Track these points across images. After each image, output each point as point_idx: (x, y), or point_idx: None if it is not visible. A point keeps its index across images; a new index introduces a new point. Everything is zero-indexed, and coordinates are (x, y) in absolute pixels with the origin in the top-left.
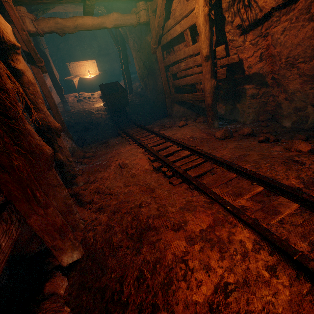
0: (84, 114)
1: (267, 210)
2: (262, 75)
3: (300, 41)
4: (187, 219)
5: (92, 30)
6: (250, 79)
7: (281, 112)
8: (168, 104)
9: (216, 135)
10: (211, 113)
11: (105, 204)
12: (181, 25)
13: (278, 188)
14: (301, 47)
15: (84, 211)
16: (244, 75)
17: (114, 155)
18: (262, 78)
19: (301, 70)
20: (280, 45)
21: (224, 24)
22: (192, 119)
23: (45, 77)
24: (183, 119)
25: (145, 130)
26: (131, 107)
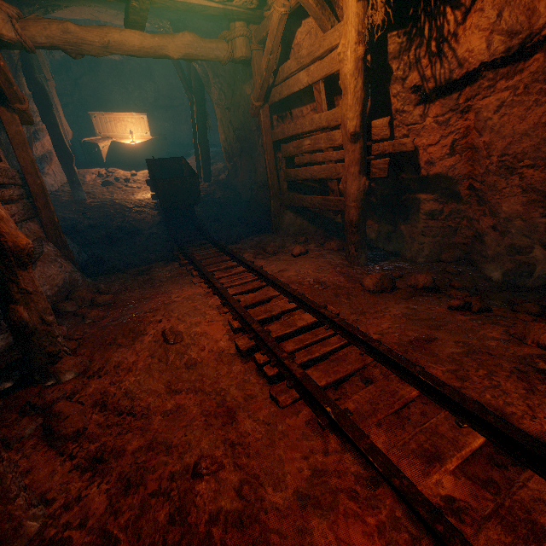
0: (112, 209)
1: (512, 519)
2: (452, 179)
3: (529, 129)
4: (316, 543)
5: (140, 56)
6: (430, 183)
7: (484, 249)
8: (274, 210)
9: (365, 284)
10: (355, 237)
11: (112, 445)
12: (310, 73)
13: (524, 449)
14: (530, 139)
15: (56, 464)
16: (418, 176)
17: (156, 306)
18: (452, 184)
19: (528, 181)
20: (491, 132)
21: (390, 81)
22: (317, 241)
23: (43, 132)
24: (300, 241)
25: (228, 254)
26: (204, 205)
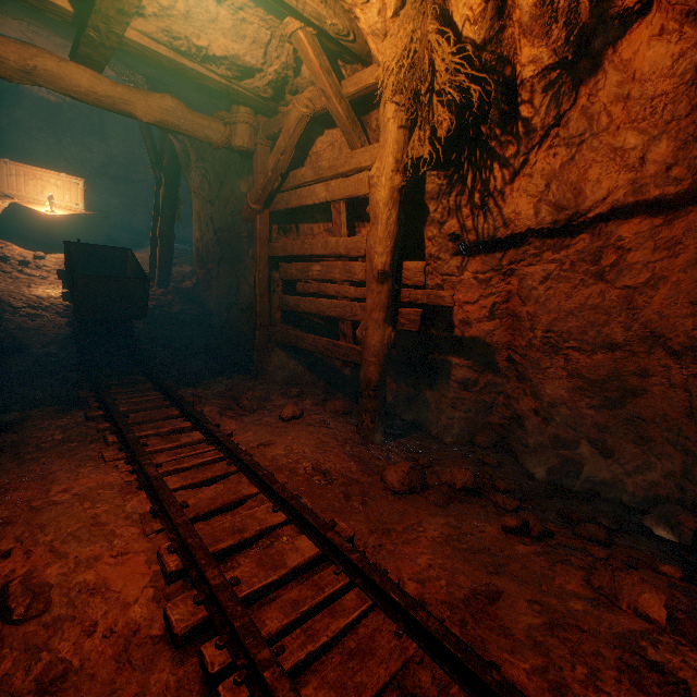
0: None
1: None
2: (490, 346)
3: (575, 308)
4: None
5: (86, 102)
6: (465, 346)
7: (524, 436)
8: (259, 345)
9: (389, 479)
10: (372, 403)
11: None
12: (330, 188)
13: None
14: (576, 319)
15: None
16: (450, 335)
17: (8, 514)
18: (489, 352)
19: (573, 365)
20: (536, 302)
21: (425, 222)
22: (315, 397)
23: None
24: (291, 393)
25: (178, 406)
26: (152, 321)
